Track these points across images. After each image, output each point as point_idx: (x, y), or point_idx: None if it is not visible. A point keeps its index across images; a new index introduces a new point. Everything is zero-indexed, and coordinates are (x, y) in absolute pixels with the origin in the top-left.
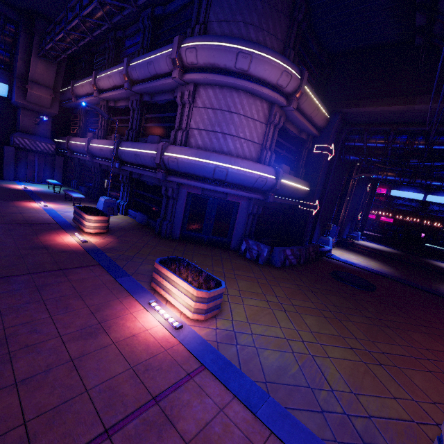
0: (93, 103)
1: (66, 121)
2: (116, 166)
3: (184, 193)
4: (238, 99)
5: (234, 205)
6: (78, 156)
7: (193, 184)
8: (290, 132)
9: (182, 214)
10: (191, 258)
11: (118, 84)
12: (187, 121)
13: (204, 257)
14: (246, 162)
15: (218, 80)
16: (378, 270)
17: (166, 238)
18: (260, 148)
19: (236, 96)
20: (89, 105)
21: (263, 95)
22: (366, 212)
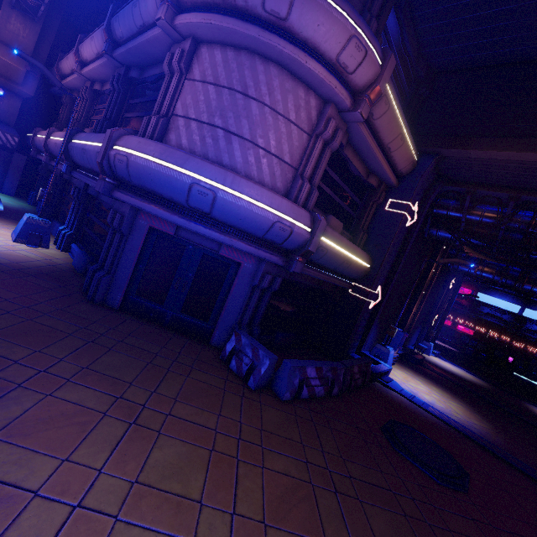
0: (80, 88)
1: (51, 113)
2: (63, 170)
3: (143, 227)
4: (265, 76)
5: (230, 266)
6: (40, 156)
7: (150, 209)
8: (352, 168)
9: (133, 263)
10: (98, 355)
11: (102, 50)
12: (171, 101)
13: (132, 357)
14: (256, 187)
15: (231, 27)
16: (464, 423)
17: (91, 303)
18: (293, 175)
19: (261, 69)
20: (24, 55)
21: (311, 77)
22: (442, 316)
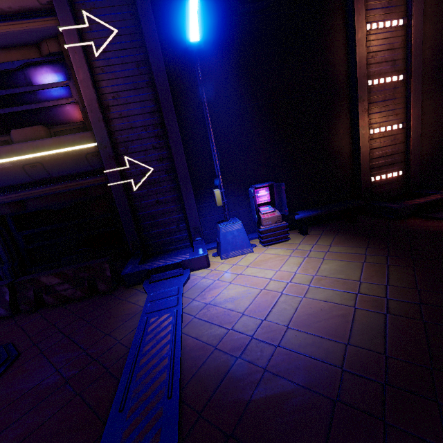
0: None
1: None
2: None
3: None
4: None
5: None
6: None
7: None
8: (3, 68)
9: None
10: None
11: None
12: None
13: None
14: None
15: None
16: (221, 343)
17: None
18: None
19: None
20: None
21: None
22: None
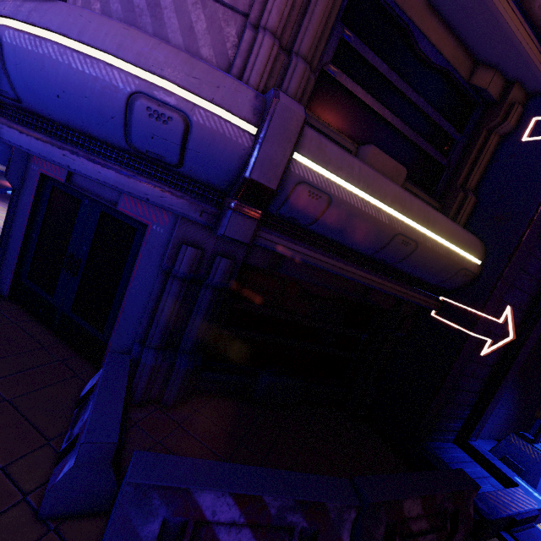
0: None
1: None
2: None
3: (34, 174)
4: None
5: (135, 233)
6: None
7: None
8: (423, 47)
9: (23, 230)
10: None
11: None
12: None
13: None
14: (88, 16)
15: None
16: None
17: None
18: (239, 29)
19: None
20: None
21: None
22: None
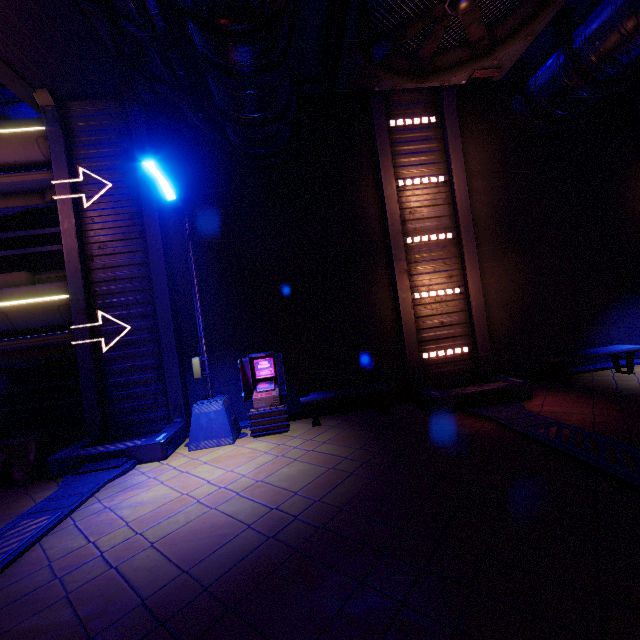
0: None
1: None
2: None
3: None
4: None
5: None
6: None
7: None
8: (2, 213)
9: None
10: None
11: None
12: None
13: None
14: None
15: None
16: (61, 559)
17: None
18: None
19: None
20: None
21: None
22: None
